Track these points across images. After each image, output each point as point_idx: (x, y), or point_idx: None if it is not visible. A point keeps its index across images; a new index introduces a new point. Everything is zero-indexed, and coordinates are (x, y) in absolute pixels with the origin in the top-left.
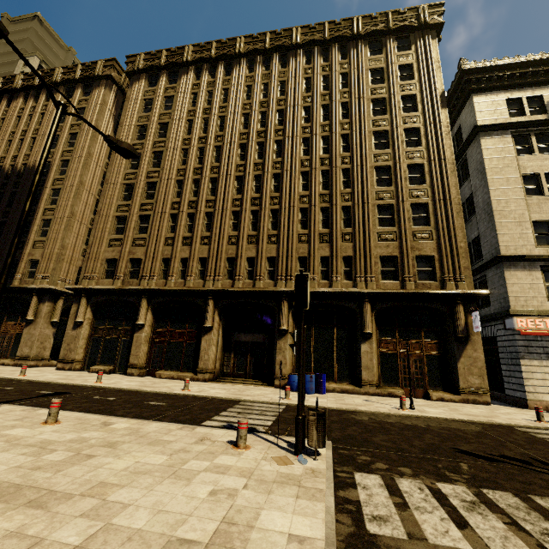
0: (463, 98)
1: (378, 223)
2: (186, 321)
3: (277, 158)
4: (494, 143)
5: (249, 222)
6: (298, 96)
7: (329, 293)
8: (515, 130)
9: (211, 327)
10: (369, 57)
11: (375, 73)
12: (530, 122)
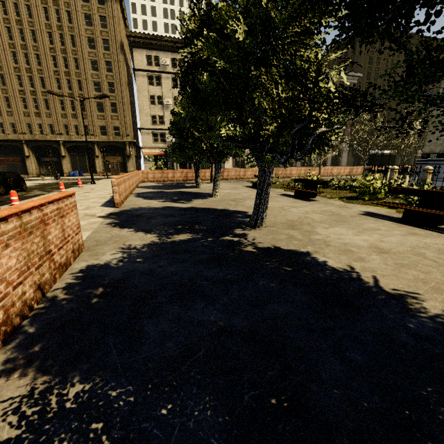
0: (131, 47)
1: (98, 110)
2: (14, 154)
3: (39, 66)
4: (140, 78)
5: (33, 105)
6: (42, 23)
7: (80, 141)
8: (148, 73)
9: (29, 156)
10: (81, 2)
11: (87, 16)
12: (152, 71)
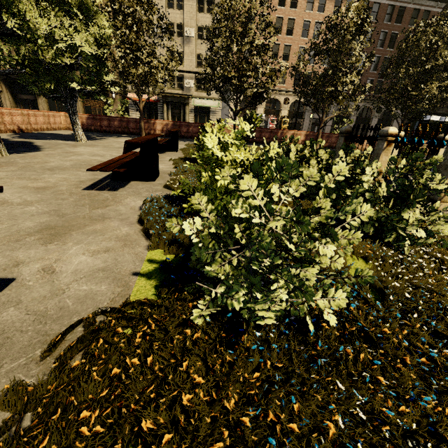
0: None
1: None
2: None
3: None
4: None
5: None
6: None
7: None
8: None
9: (1, 91)
10: None
11: None
12: None
